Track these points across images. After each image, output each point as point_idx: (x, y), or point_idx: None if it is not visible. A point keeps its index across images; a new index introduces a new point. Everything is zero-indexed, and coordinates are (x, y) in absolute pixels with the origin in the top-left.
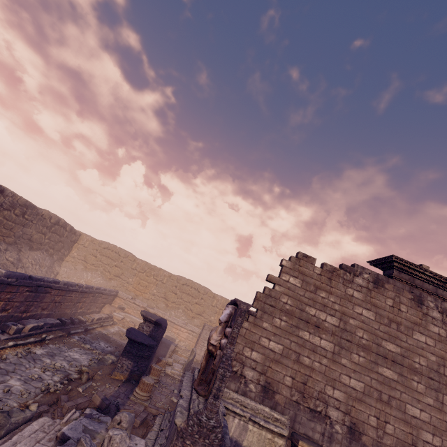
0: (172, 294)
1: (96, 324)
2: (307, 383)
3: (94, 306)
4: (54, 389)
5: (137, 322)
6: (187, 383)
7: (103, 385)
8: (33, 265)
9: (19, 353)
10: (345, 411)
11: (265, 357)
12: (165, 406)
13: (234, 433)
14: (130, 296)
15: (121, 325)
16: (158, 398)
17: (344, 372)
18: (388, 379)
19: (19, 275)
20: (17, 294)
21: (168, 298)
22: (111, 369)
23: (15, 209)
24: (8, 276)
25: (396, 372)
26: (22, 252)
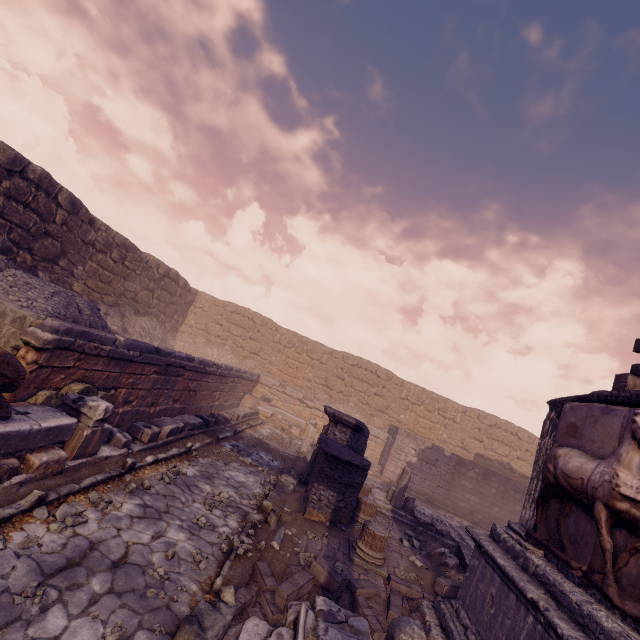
0: (336, 380)
1: (241, 423)
2: None
3: (233, 397)
4: (242, 549)
5: (293, 420)
6: (506, 561)
7: (302, 533)
8: (142, 337)
9: (165, 476)
10: None
11: None
12: (411, 575)
13: None
14: (278, 382)
15: (272, 424)
16: (392, 559)
17: None
18: None
19: (143, 346)
20: (141, 377)
21: (332, 386)
22: (297, 500)
23: (112, 252)
24: (129, 348)
25: None
26: (126, 318)
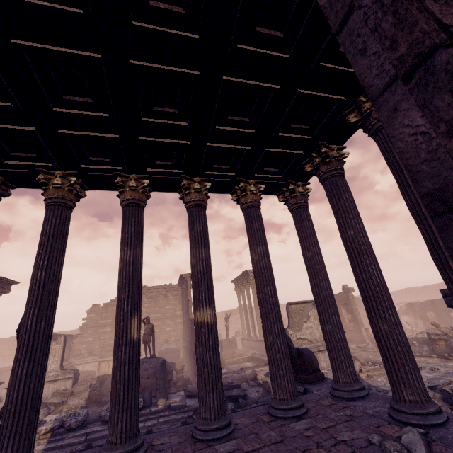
0: None
1: None
2: (104, 343)
3: None
4: None
5: None
6: None
7: None
8: None
9: None
10: None
11: (88, 344)
12: None
13: (81, 369)
14: None
15: None
16: None
17: None
18: None
19: None
20: None
21: None
22: None
23: None
24: None
25: None
26: None
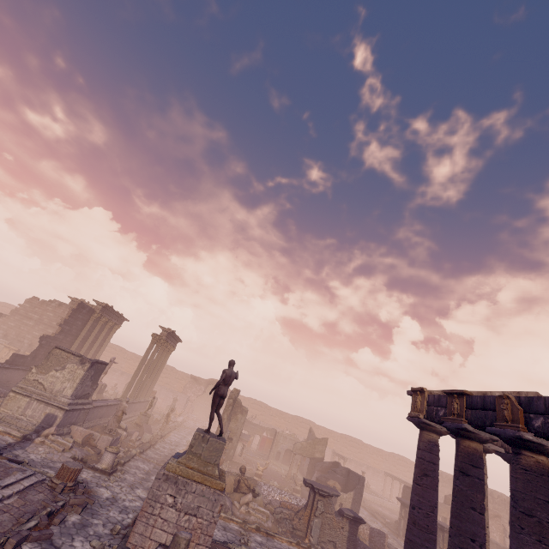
0: None
1: None
2: (20, 334)
3: None
4: None
5: None
6: None
7: None
8: None
9: None
10: (30, 340)
11: (8, 327)
12: None
13: None
14: None
15: None
16: None
17: (35, 331)
18: (50, 332)
19: None
20: None
21: None
22: None
23: None
24: None
25: (54, 330)
26: None
